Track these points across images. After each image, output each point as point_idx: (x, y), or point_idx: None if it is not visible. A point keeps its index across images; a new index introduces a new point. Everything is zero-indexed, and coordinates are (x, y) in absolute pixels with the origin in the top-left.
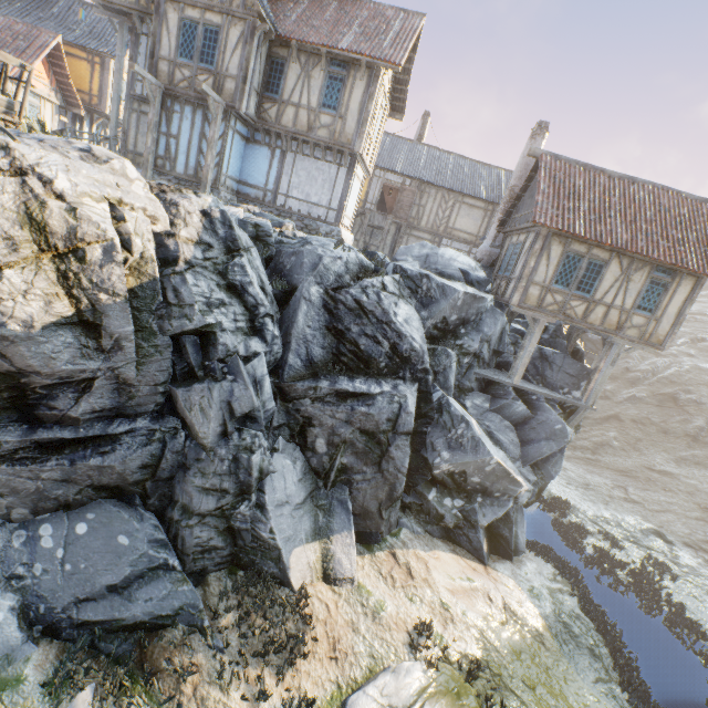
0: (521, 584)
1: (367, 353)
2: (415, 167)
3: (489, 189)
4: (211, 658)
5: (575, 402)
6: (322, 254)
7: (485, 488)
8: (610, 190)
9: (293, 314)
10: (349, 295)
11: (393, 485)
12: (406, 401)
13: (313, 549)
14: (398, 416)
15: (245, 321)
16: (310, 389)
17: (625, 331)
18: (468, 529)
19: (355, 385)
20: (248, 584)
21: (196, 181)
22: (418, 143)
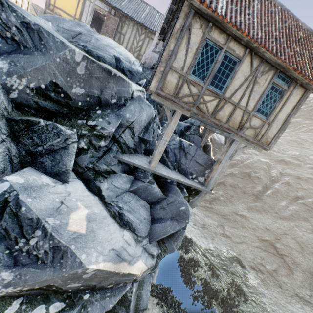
0: None
1: None
2: (119, 2)
3: None
4: None
5: (199, 187)
6: None
7: (93, 285)
8: None
9: None
10: None
11: None
12: None
13: None
14: None
15: None
16: None
17: (245, 130)
18: None
19: None
20: None
21: None
22: None
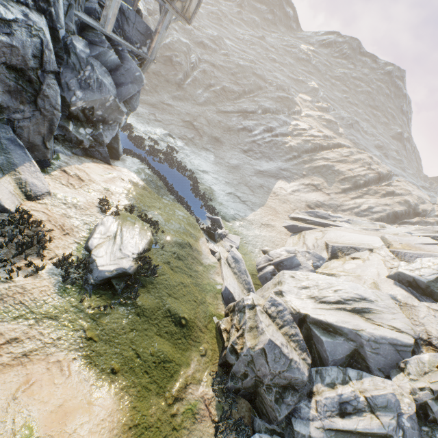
0: (130, 170)
1: None
2: None
3: None
4: None
5: (146, 56)
6: None
7: (104, 119)
8: None
9: None
10: None
11: (52, 121)
12: (45, 36)
13: (8, 182)
14: (43, 53)
15: None
16: None
17: (176, 3)
18: (99, 147)
19: None
20: None
21: None
22: None
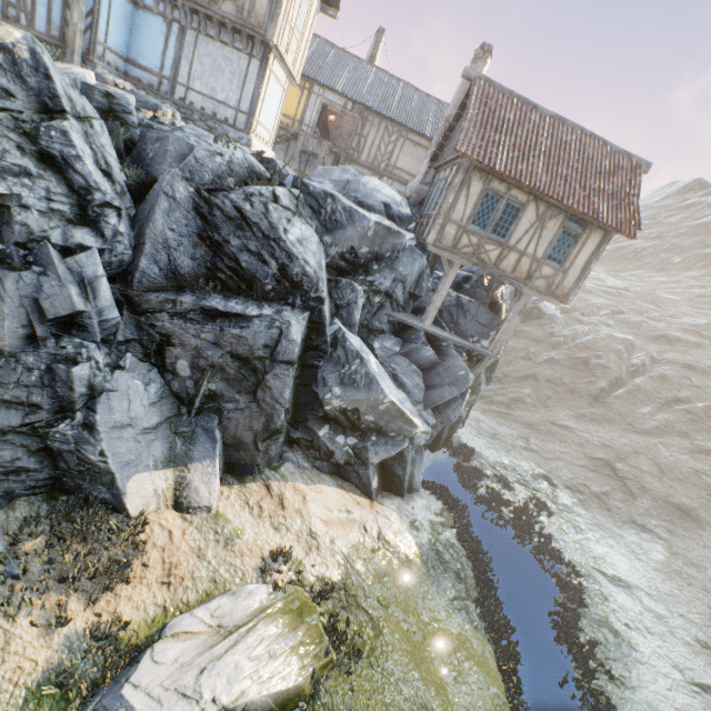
0: (405, 517)
1: (250, 272)
2: (359, 89)
3: (436, 127)
4: (0, 585)
5: (482, 350)
6: (194, 145)
7: (380, 427)
8: (539, 129)
9: (150, 211)
10: (228, 201)
11: (270, 416)
12: (289, 327)
13: (164, 476)
14: (278, 343)
15: (67, 204)
16: (167, 302)
17: (534, 281)
18: (359, 466)
19: (229, 304)
20: (67, 509)
21: (63, 47)
22: (367, 62)
